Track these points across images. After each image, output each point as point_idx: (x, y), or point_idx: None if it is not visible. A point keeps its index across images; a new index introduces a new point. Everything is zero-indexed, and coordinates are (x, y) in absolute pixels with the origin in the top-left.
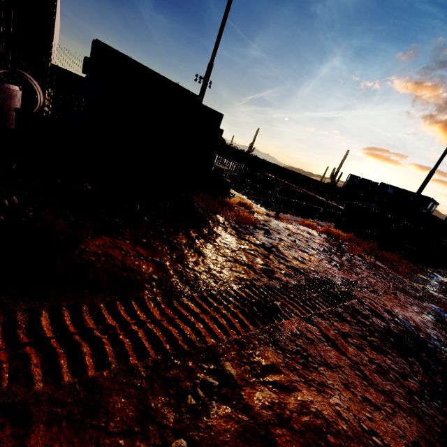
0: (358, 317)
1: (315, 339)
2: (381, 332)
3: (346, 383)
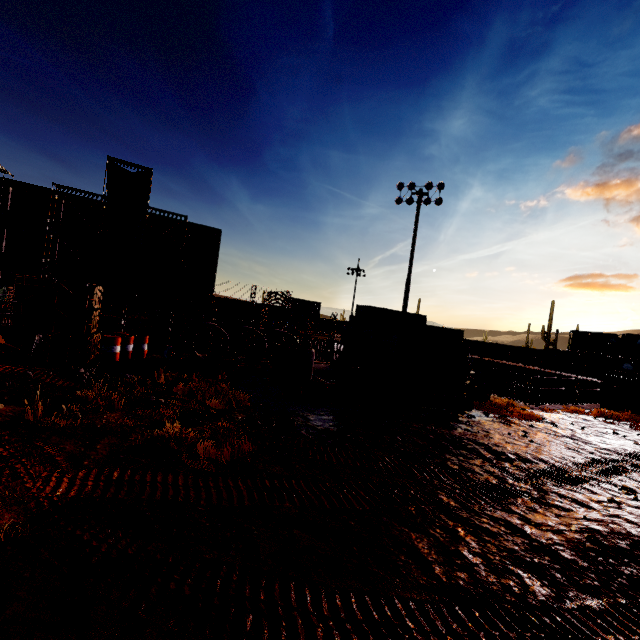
0: None
1: None
2: None
3: None
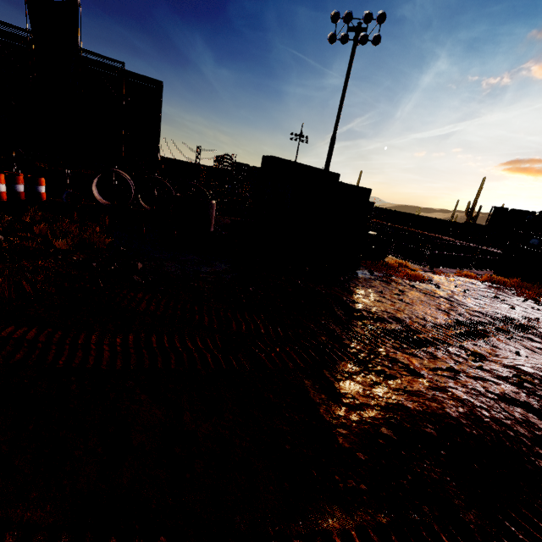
0: None
1: (518, 348)
2: None
3: None
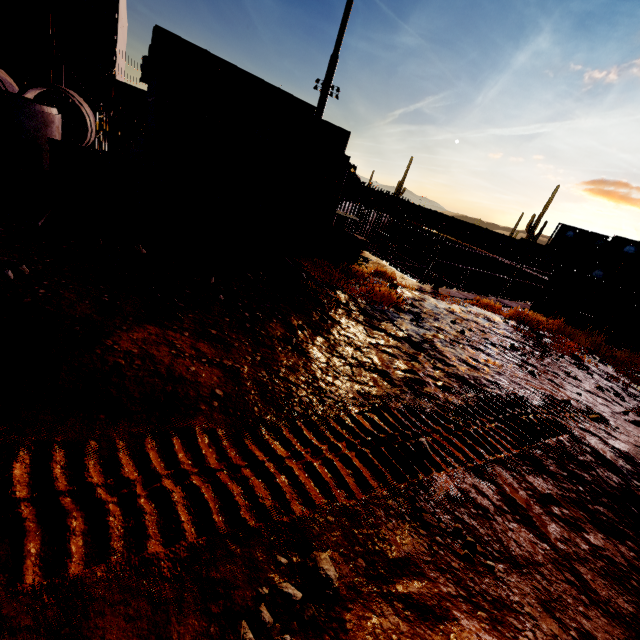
0: (571, 466)
1: (490, 508)
2: (614, 495)
3: (546, 601)
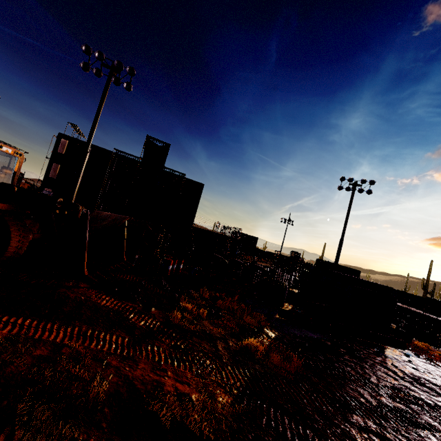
0: None
1: None
2: None
3: None
